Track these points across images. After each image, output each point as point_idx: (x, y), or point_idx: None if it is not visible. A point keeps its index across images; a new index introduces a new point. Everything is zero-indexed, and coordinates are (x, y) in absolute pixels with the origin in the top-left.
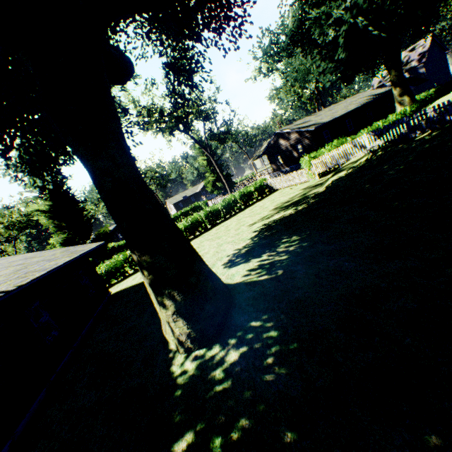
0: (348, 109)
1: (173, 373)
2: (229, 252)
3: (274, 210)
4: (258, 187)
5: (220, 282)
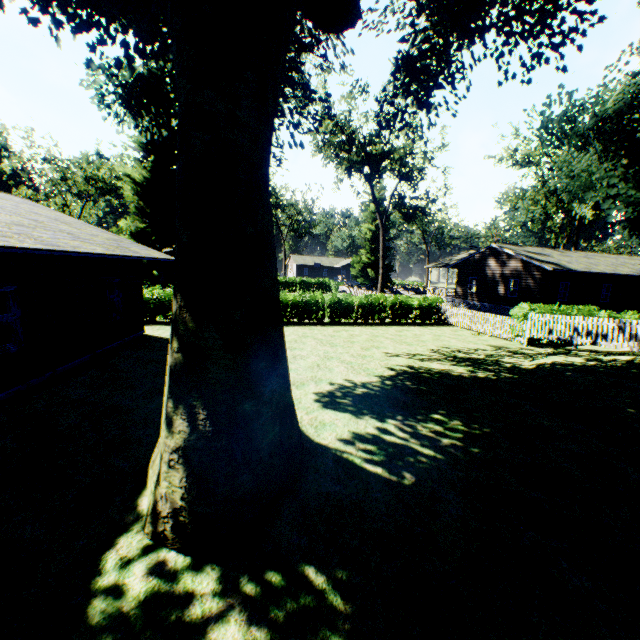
0: (617, 270)
1: (100, 573)
2: (336, 378)
3: (435, 352)
4: (425, 305)
5: (296, 434)
